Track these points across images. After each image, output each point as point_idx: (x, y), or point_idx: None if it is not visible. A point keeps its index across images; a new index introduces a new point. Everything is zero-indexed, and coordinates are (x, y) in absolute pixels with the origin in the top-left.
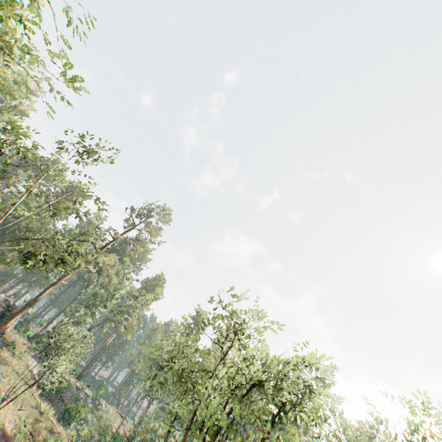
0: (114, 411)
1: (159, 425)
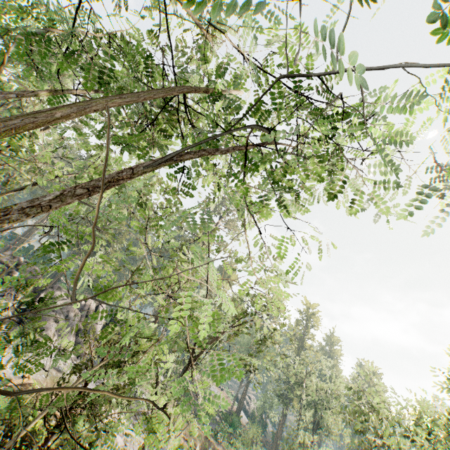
0: (215, 386)
1: (306, 438)
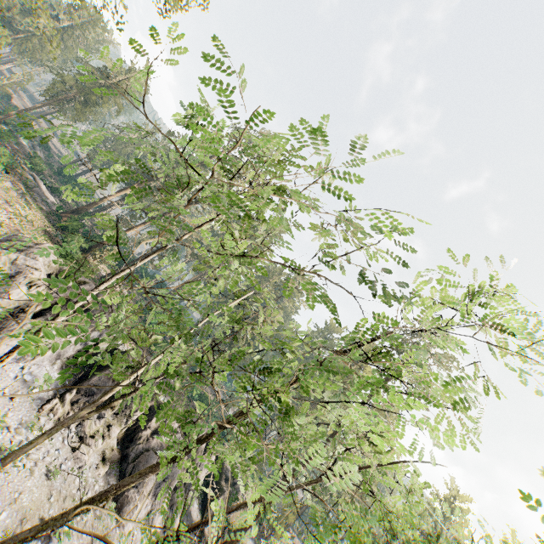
0: None
1: None
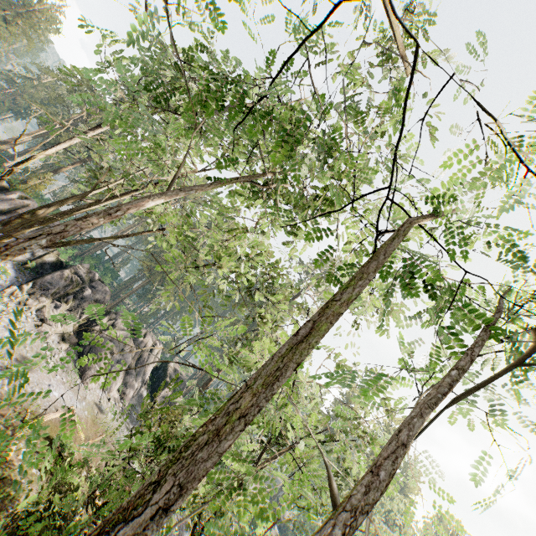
0: None
1: None
